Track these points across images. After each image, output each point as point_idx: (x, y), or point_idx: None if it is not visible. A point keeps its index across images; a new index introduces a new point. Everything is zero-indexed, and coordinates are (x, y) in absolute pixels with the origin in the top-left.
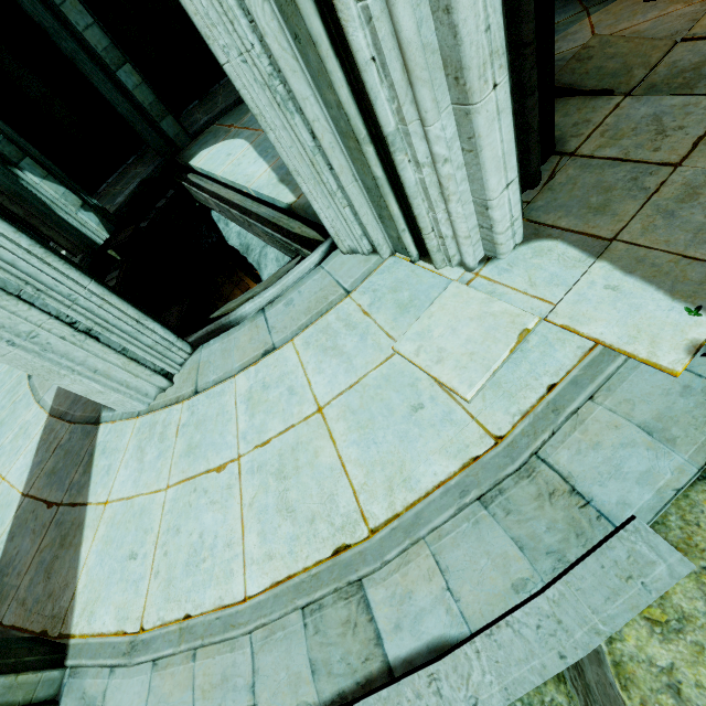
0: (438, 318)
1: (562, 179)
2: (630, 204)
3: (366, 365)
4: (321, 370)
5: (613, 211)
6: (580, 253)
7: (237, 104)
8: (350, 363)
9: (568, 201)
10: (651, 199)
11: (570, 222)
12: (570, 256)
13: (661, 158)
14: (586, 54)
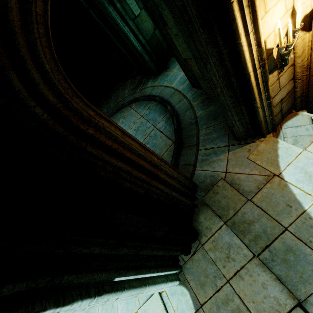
0: (150, 307)
1: (196, 257)
2: (210, 290)
3: (131, 310)
4: (120, 302)
5: (205, 290)
6: (192, 304)
7: (116, 111)
8: (127, 305)
9: (195, 272)
10: (215, 294)
11: (193, 285)
12: (189, 303)
13: (224, 273)
14: (216, 190)
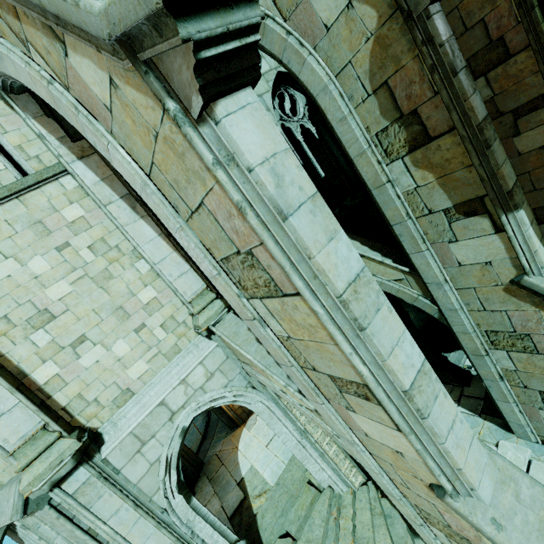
0: None
1: None
2: None
3: None
4: None
5: None
6: None
7: None
8: None
9: None
10: None
11: None
12: None
13: None
14: (211, 461)
